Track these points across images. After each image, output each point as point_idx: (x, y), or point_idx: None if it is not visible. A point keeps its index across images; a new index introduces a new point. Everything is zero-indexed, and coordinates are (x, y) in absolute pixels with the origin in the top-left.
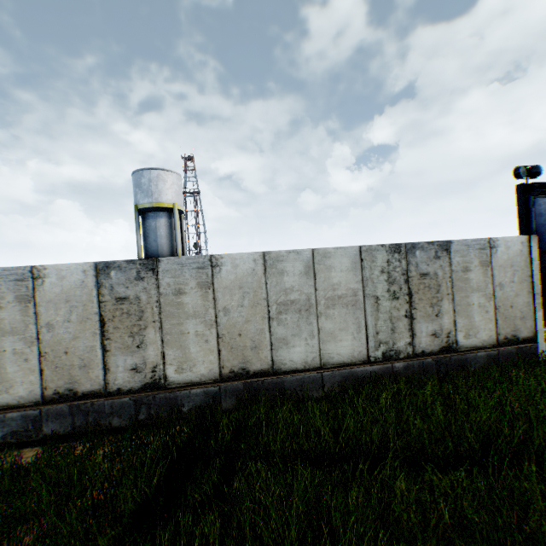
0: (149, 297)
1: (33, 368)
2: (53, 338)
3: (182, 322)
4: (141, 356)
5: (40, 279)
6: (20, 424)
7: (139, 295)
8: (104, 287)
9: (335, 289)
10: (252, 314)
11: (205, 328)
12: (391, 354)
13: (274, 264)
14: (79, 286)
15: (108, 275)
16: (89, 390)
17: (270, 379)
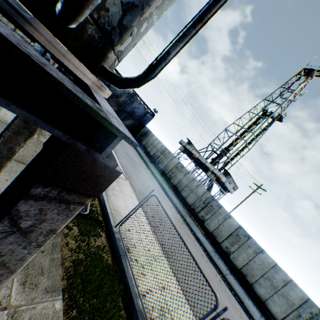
0: None
1: None
2: None
3: None
4: None
5: None
6: None
7: None
8: None
9: None
10: None
11: None
12: None
13: None
14: None
15: None
16: None
17: None
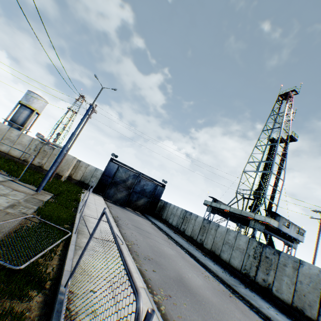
0: None
1: None
2: None
3: None
4: None
5: None
6: None
7: None
8: None
9: (22, 142)
10: None
11: None
12: (26, 160)
13: (12, 130)
14: None
15: None
16: None
17: None
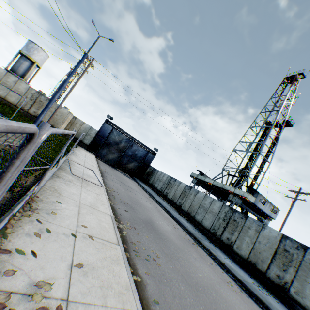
0: None
1: None
2: None
3: None
4: None
5: None
6: None
7: None
8: None
9: (19, 89)
10: None
11: None
12: (22, 108)
13: (9, 75)
14: None
15: None
16: None
17: None
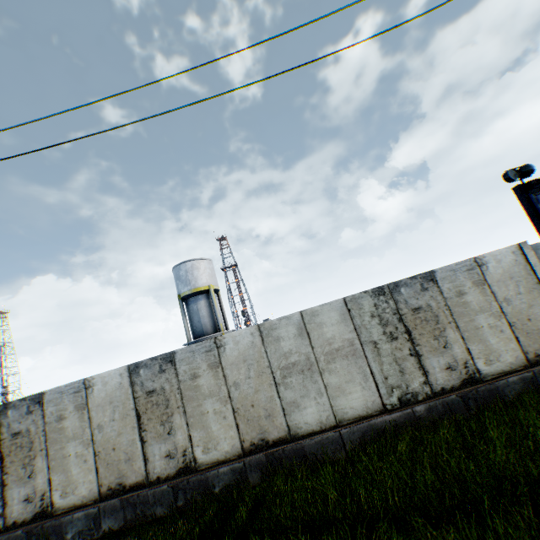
0: (171, 386)
1: (91, 467)
2: (103, 437)
3: (201, 403)
4: (172, 441)
5: (90, 388)
6: (84, 522)
7: (163, 386)
8: (136, 384)
9: (331, 343)
10: (259, 383)
11: (221, 405)
12: (407, 398)
13: (269, 333)
14: (118, 387)
15: (138, 373)
16: (134, 481)
17: (289, 445)
